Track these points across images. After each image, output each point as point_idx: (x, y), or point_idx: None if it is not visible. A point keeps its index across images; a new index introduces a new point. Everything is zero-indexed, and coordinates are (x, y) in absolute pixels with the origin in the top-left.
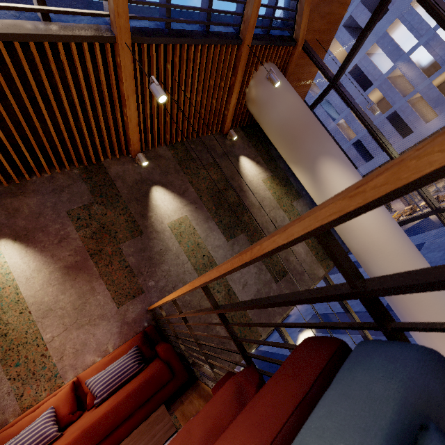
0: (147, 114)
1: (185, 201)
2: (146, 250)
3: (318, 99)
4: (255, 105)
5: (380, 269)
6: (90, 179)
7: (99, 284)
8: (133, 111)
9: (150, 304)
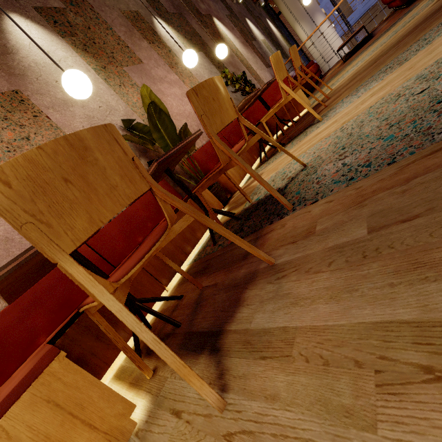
0: None
1: (260, 32)
2: (261, 49)
3: None
4: None
5: None
6: (222, 2)
7: (255, 55)
8: None
9: None
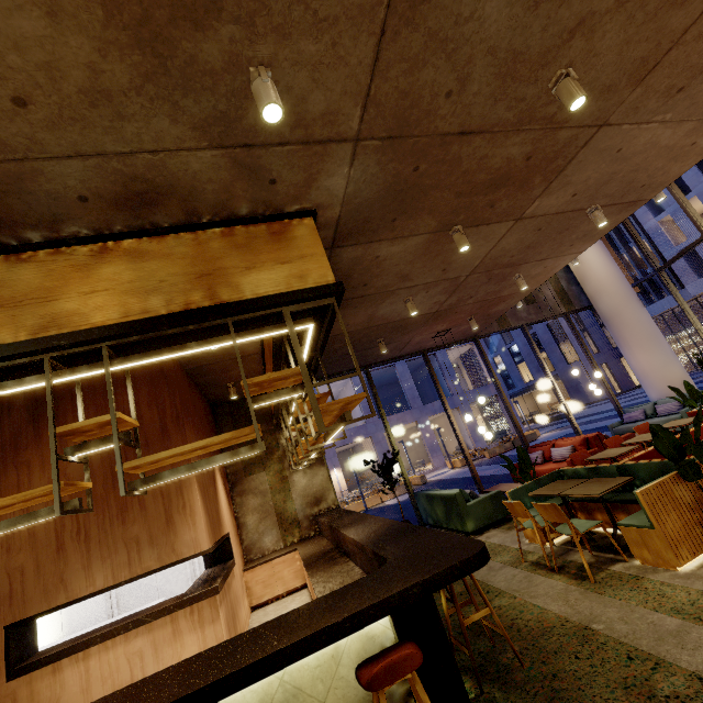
0: None
1: None
2: None
3: None
4: None
5: (604, 305)
6: None
7: None
8: None
9: None
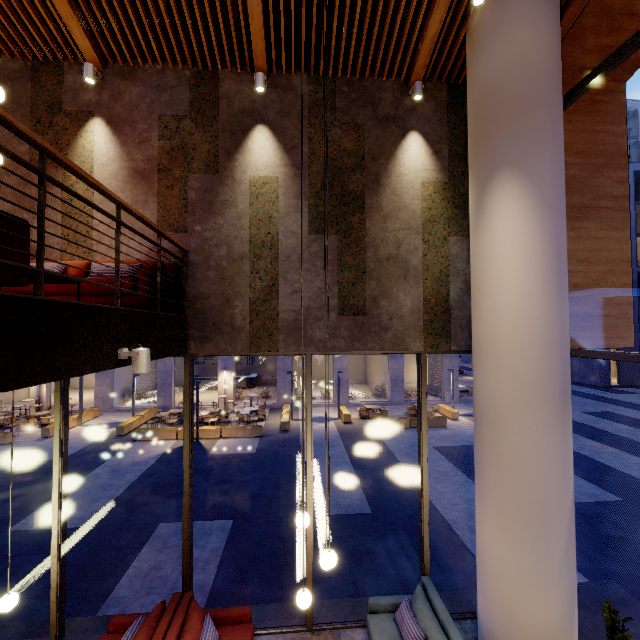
0: (281, 14)
1: (287, 159)
2: (211, 193)
3: (608, 60)
4: (470, 43)
5: (481, 382)
6: (196, 88)
7: (153, 200)
8: (255, 3)
9: (186, 247)
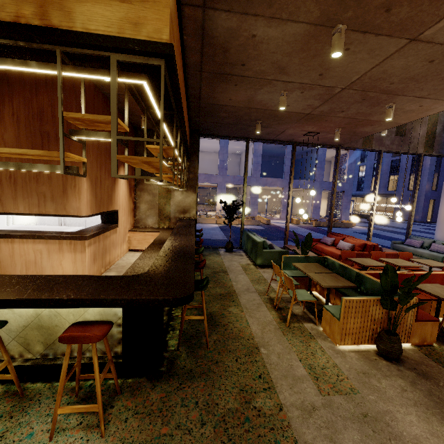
0: None
1: None
2: None
3: None
4: None
5: None
6: None
7: None
8: None
9: None
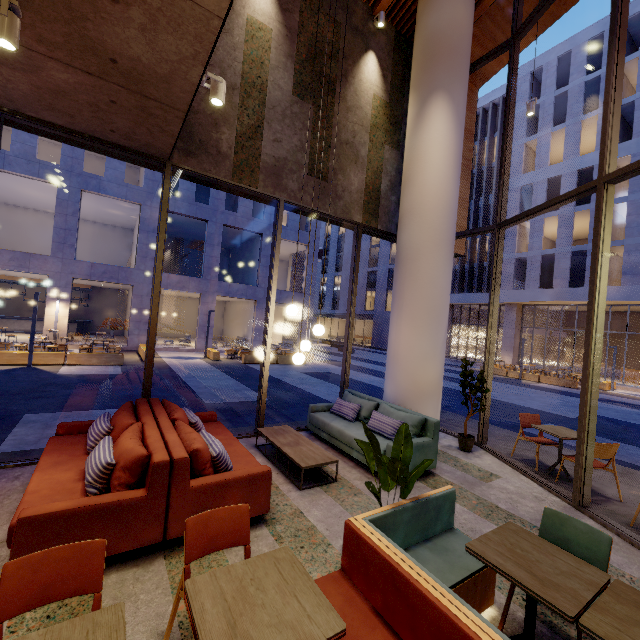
0: None
1: (281, 18)
2: None
3: (490, 53)
4: None
5: (408, 235)
6: None
7: None
8: None
9: None
